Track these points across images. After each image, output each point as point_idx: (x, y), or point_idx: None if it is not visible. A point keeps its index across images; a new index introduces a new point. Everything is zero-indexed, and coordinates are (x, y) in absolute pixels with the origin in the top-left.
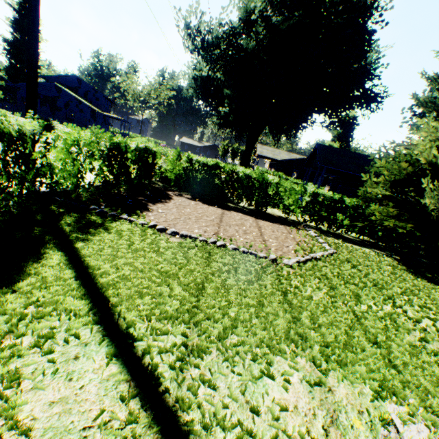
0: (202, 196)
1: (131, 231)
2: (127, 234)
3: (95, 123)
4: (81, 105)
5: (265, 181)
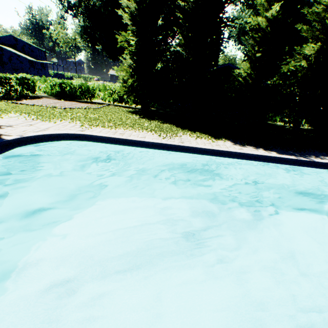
0: (64, 98)
1: (3, 103)
2: (0, 103)
3: (35, 70)
4: (20, 58)
5: (87, 86)
